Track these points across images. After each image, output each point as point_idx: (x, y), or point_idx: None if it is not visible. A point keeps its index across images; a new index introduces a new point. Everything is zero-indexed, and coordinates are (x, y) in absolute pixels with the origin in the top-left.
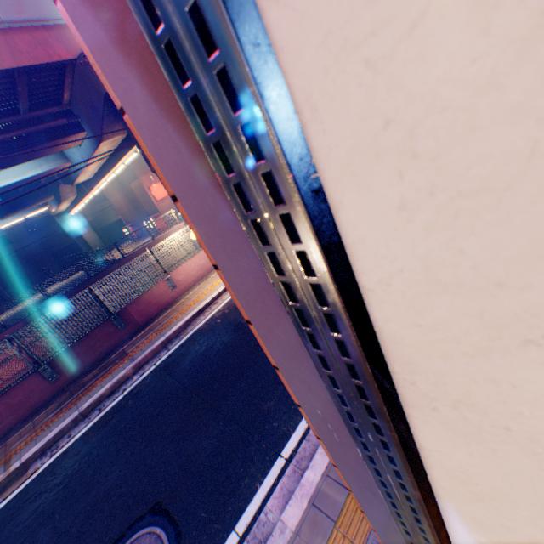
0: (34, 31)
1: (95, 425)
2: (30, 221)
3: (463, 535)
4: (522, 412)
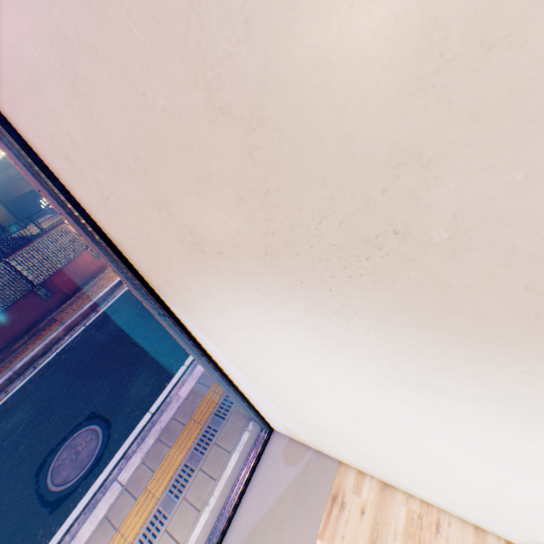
0: None
1: (32, 379)
2: None
3: (169, 303)
4: (125, 240)
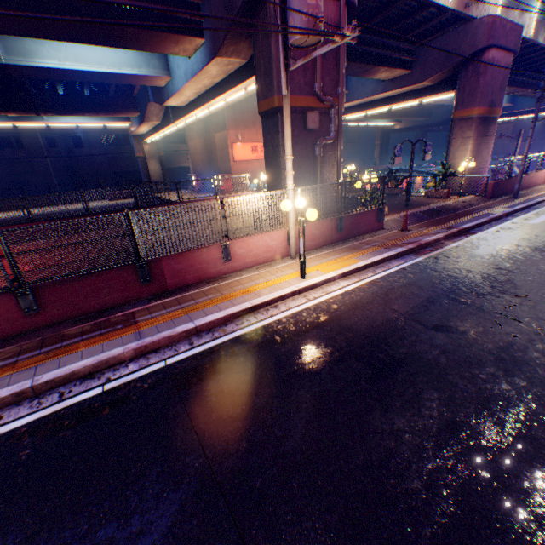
0: None
1: (37, 421)
2: (106, 132)
3: None
4: None
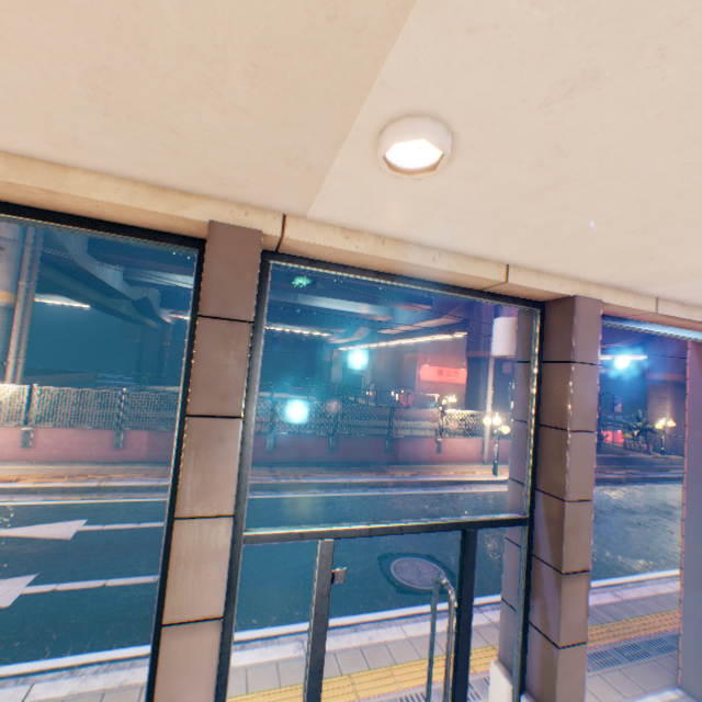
0: None
1: (359, 494)
2: (300, 335)
3: None
4: None
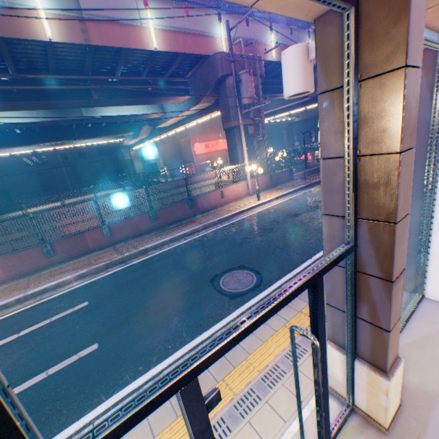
0: (197, 37)
1: (185, 243)
2: (102, 146)
3: None
4: None
